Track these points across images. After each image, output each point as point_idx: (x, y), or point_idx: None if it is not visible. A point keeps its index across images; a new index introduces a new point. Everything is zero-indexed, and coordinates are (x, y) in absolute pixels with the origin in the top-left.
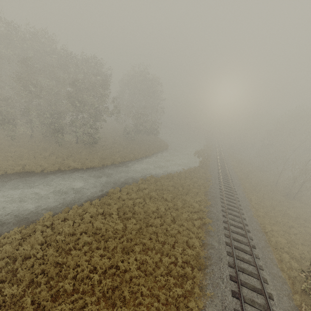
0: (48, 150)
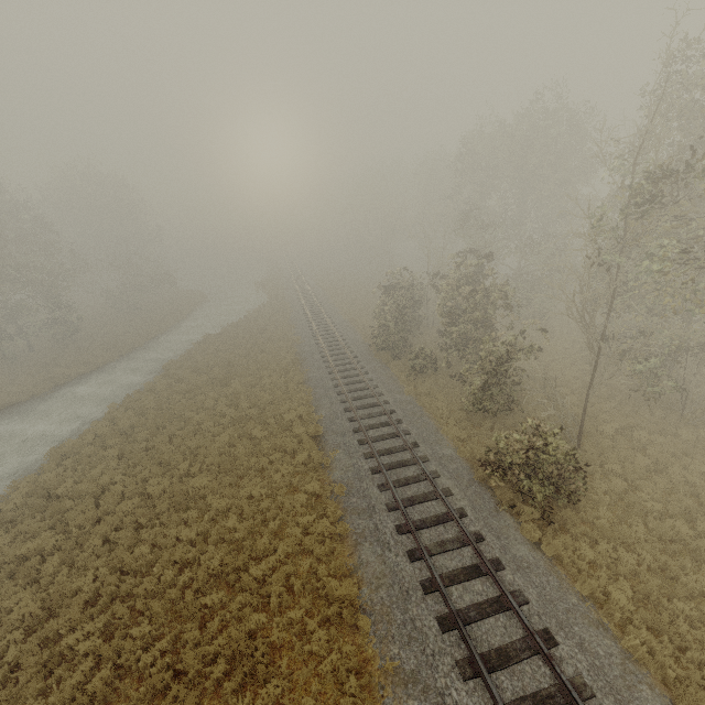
0: None
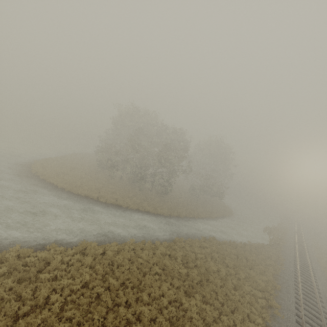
0: (131, 192)
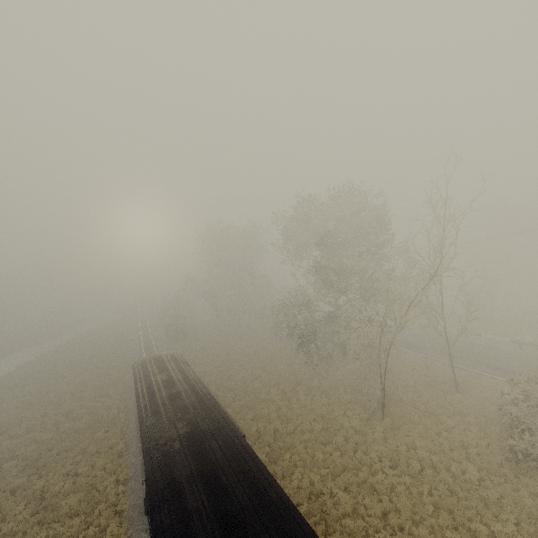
0: None
